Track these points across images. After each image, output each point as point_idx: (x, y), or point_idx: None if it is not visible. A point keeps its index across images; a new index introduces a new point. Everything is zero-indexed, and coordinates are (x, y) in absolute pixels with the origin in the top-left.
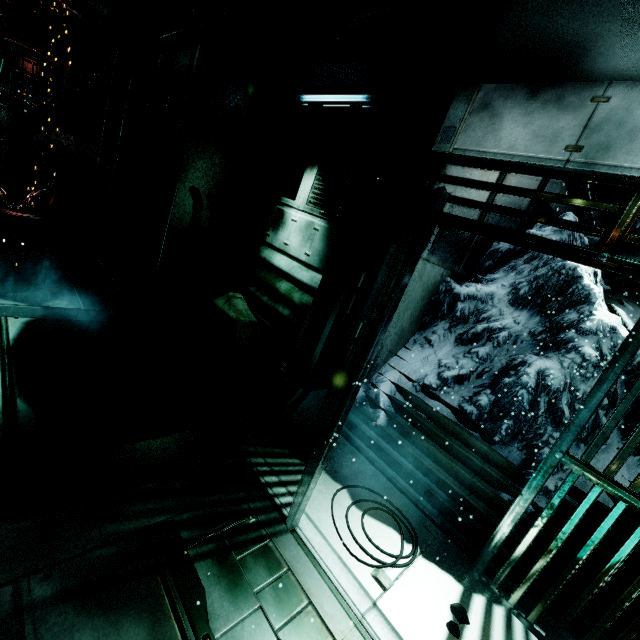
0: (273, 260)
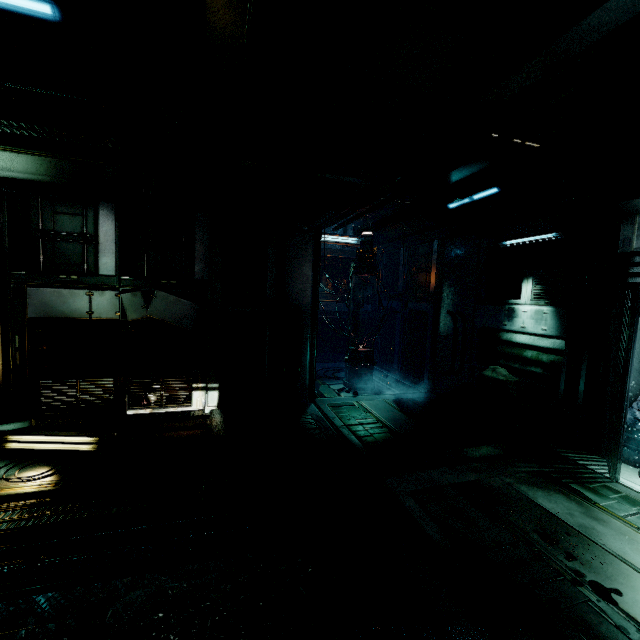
0: (514, 339)
